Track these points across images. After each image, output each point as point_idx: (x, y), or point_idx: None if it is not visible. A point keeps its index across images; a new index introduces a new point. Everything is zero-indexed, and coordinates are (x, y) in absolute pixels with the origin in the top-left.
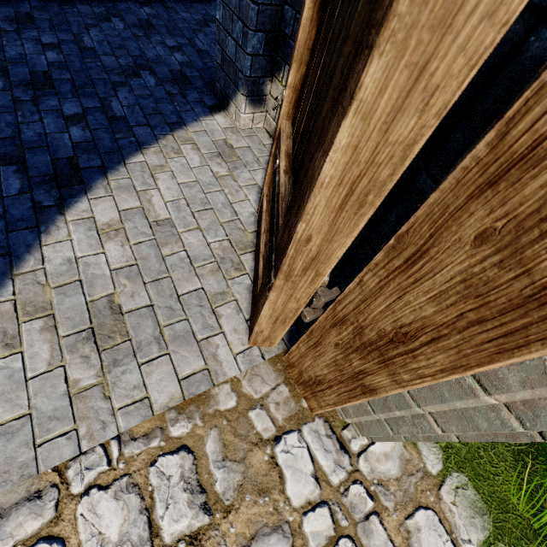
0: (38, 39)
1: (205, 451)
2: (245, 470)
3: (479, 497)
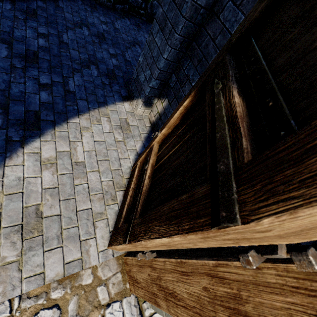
0: (36, 29)
1: (67, 309)
2: None
3: None
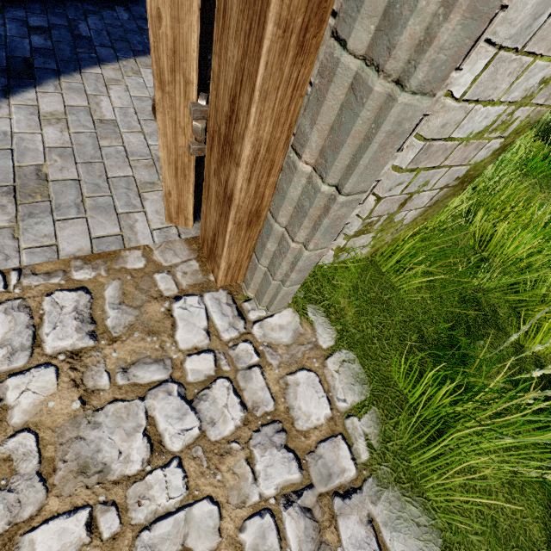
0: None
1: (103, 295)
2: (139, 315)
3: (363, 371)
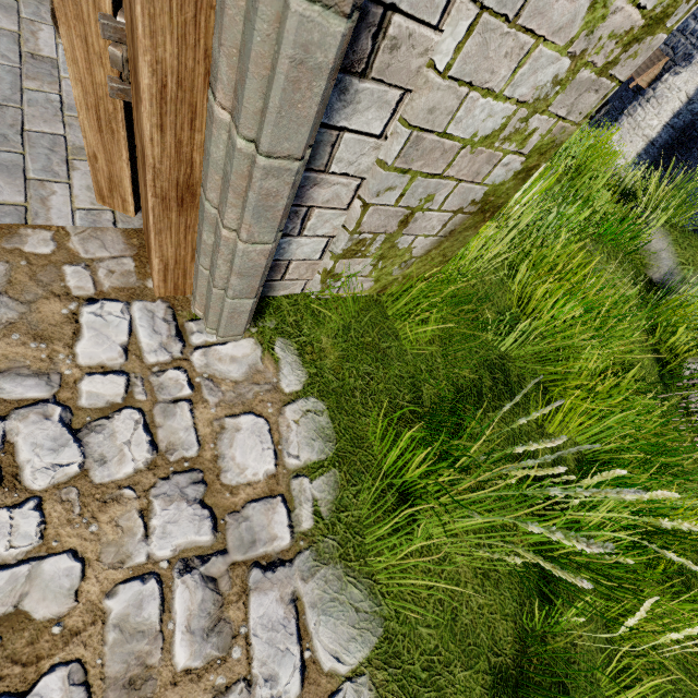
0: None
1: None
2: (27, 312)
3: (331, 426)
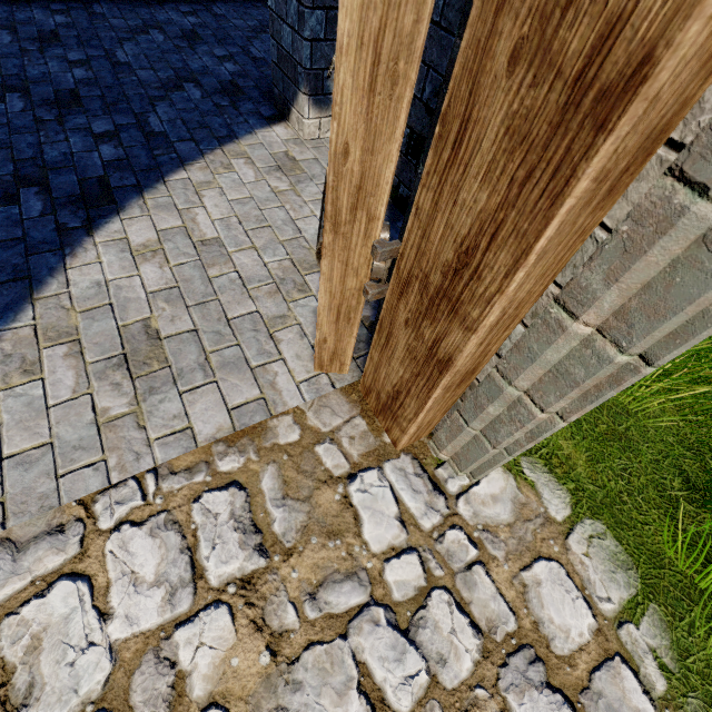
0: (64, 57)
1: (261, 488)
2: (311, 510)
3: (621, 549)
